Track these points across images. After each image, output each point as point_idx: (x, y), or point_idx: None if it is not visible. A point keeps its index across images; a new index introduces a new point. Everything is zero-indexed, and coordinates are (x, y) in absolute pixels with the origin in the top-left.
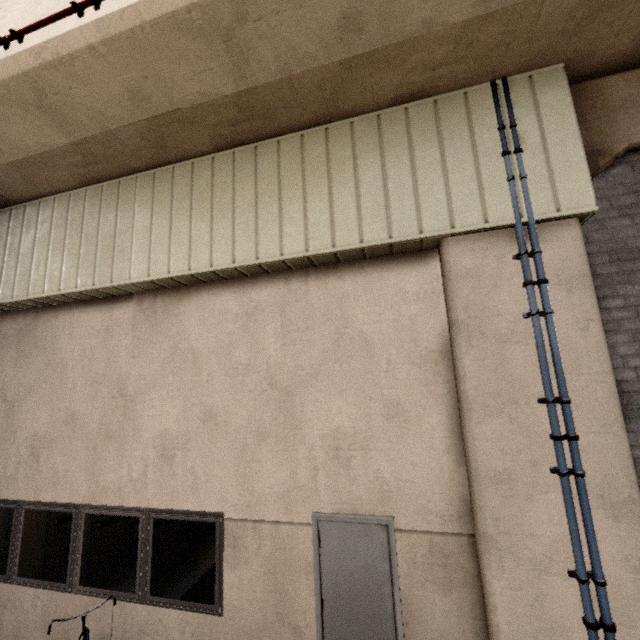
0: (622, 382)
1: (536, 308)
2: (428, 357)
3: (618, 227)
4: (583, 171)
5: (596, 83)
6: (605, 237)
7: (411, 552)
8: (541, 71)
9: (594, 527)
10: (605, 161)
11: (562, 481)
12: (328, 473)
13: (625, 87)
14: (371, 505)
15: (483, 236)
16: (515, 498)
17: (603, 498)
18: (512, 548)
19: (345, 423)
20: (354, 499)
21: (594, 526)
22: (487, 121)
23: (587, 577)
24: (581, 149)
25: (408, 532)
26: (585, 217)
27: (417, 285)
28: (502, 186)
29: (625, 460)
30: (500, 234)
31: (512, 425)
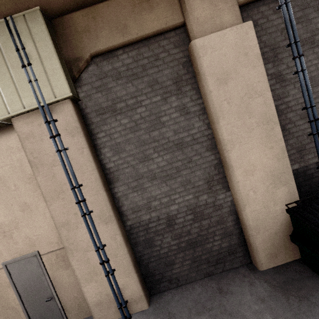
0: (110, 168)
1: (57, 149)
2: (32, 178)
3: (97, 98)
4: (62, 74)
5: (69, 16)
6: (93, 103)
7: (49, 261)
8: (29, 11)
9: (100, 229)
10: (82, 64)
11: (82, 218)
12: (4, 244)
13: (83, 19)
14: (27, 250)
15: (29, 114)
16: (72, 229)
17: (101, 218)
18: (75, 248)
19: (4, 220)
20: (19, 250)
21: (100, 229)
22: (9, 46)
23: (98, 248)
24: (58, 61)
25: (46, 254)
26: (73, 98)
27: (16, 143)
28: (27, 86)
29: (105, 202)
30: (37, 112)
31: (64, 201)
